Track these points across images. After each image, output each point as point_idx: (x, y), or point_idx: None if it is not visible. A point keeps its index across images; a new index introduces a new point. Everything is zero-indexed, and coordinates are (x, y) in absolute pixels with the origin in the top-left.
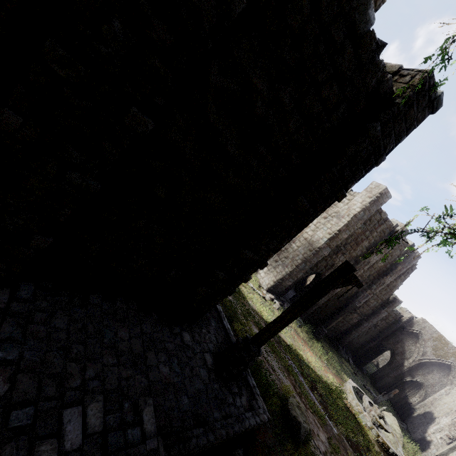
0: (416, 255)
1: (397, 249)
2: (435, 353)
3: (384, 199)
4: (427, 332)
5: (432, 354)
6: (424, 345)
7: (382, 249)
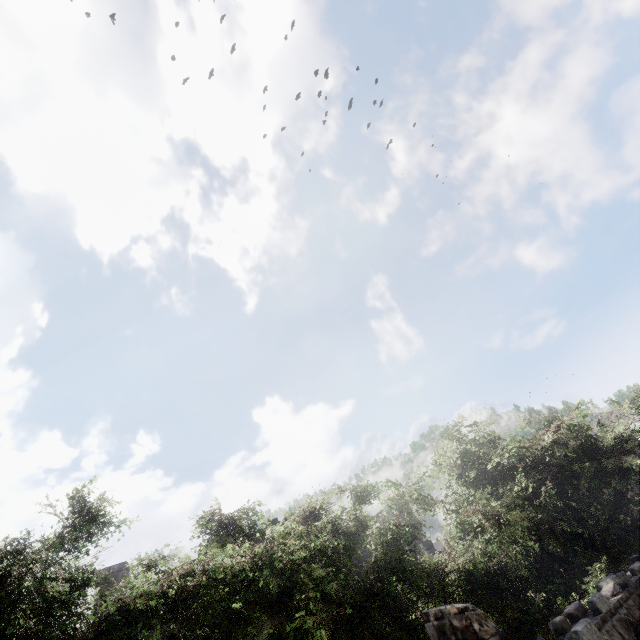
0: None
1: None
2: None
3: None
4: None
5: None
6: None
7: None
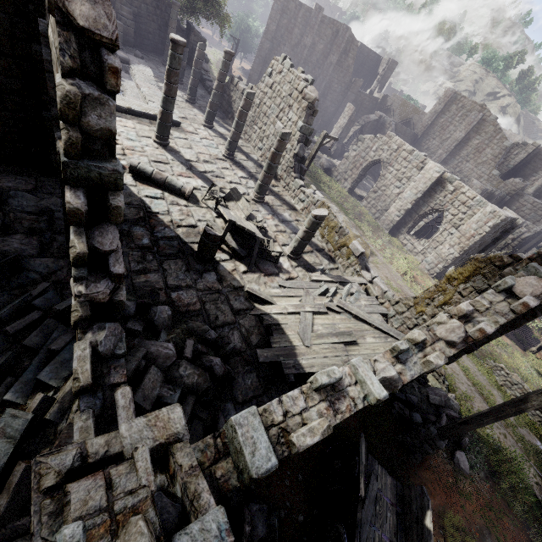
0: (344, 28)
1: (326, 28)
2: (400, 117)
3: None
4: (395, 103)
5: (398, 119)
6: (394, 115)
7: (309, 30)
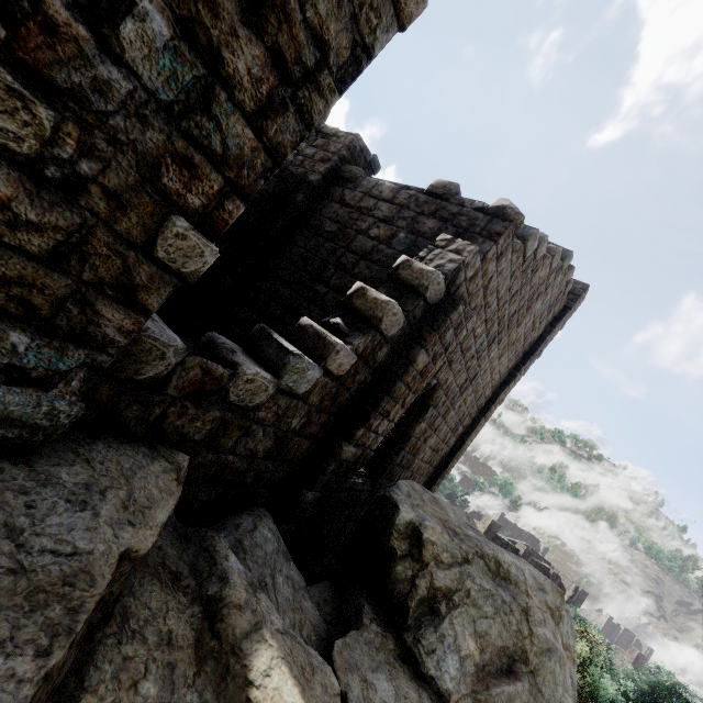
0: None
1: None
2: None
3: (642, 660)
4: None
5: None
6: None
7: None
